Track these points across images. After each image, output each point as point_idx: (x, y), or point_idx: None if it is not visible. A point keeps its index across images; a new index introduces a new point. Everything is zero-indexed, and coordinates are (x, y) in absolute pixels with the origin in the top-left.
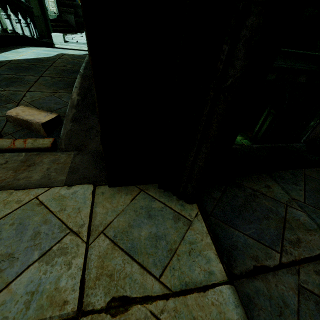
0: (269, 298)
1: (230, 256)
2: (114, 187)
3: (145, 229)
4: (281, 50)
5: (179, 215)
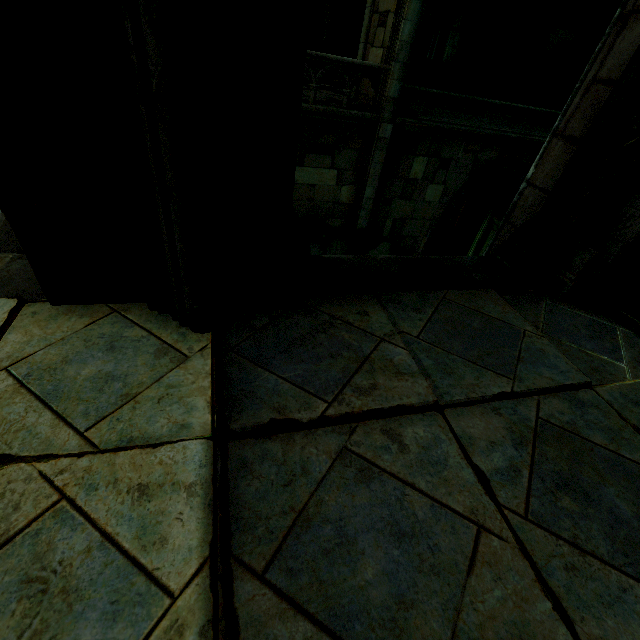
0: (280, 464)
1: (235, 405)
2: (62, 306)
3: (93, 366)
4: (504, 105)
5: (169, 348)
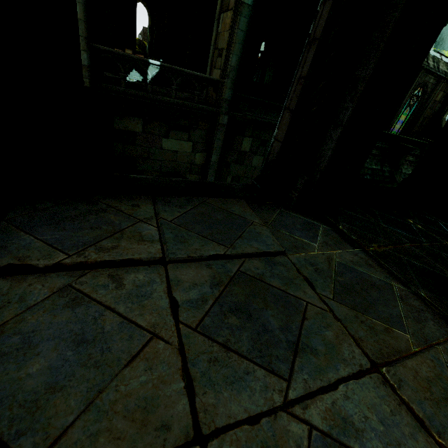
0: (1, 295)
1: None
2: None
3: None
4: None
5: None
